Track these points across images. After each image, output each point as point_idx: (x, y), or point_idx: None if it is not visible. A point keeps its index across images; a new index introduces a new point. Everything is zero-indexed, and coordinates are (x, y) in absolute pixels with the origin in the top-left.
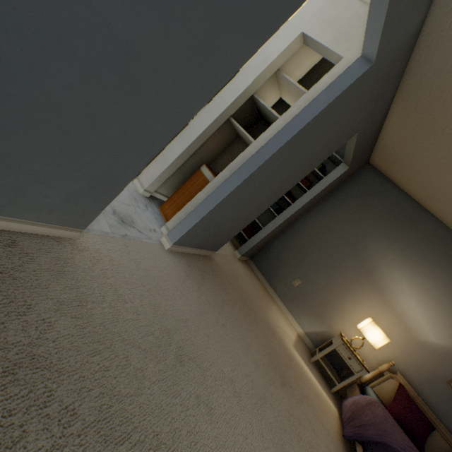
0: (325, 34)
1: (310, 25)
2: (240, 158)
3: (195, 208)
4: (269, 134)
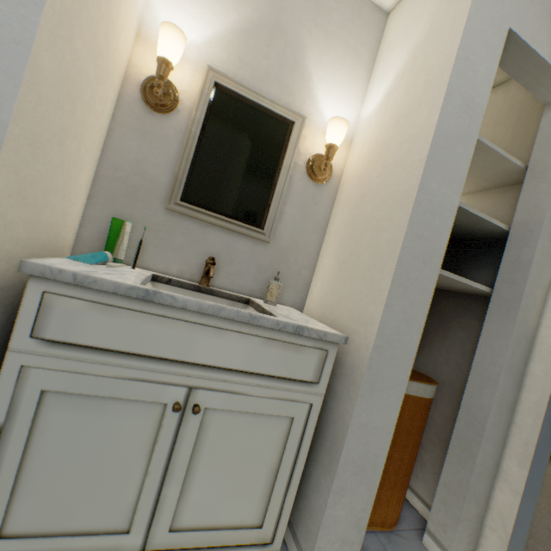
0: (546, 36)
1: (517, 10)
2: (514, 341)
3: (525, 488)
4: (537, 273)
